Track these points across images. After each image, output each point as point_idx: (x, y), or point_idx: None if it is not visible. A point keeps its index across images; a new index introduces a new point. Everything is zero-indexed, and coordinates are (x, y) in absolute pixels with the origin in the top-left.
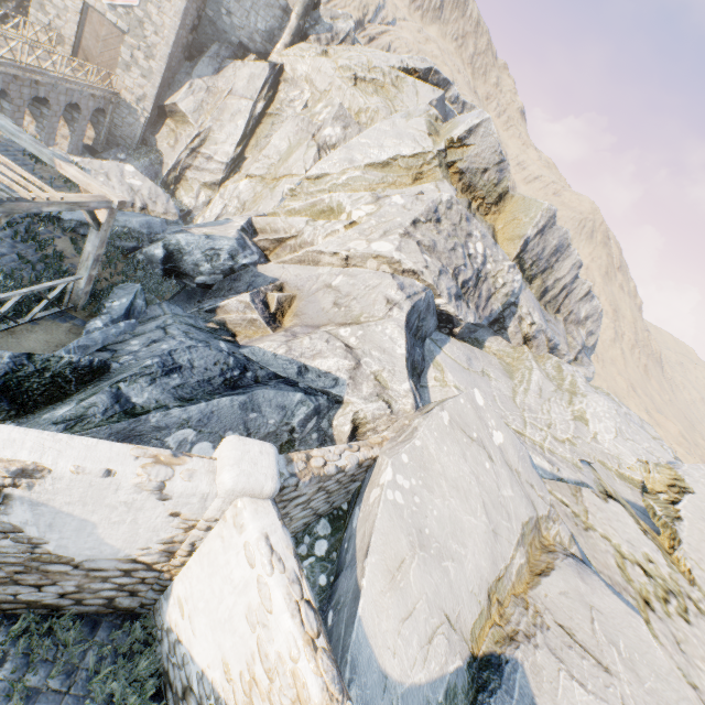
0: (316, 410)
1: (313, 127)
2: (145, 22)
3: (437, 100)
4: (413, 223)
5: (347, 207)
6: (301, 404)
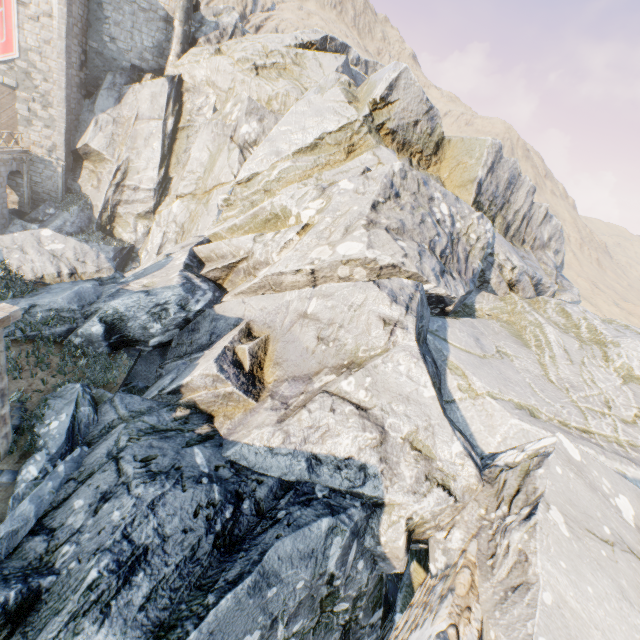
0: (353, 532)
1: (228, 129)
2: (31, 72)
3: (342, 66)
4: (373, 207)
5: (293, 209)
6: (331, 534)
